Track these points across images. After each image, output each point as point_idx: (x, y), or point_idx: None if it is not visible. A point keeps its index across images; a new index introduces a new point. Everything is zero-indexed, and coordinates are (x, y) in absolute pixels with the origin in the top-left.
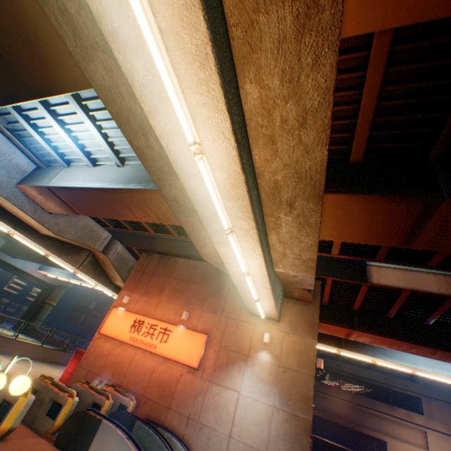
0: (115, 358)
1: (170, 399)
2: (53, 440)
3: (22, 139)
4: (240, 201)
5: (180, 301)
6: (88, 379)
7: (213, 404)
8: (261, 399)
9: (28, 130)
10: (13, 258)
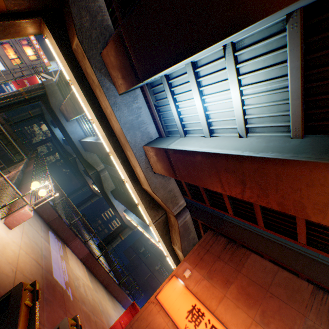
0: None
1: None
2: None
3: (159, 113)
4: None
5: (251, 312)
6: None
7: None
8: None
9: (169, 102)
10: (114, 199)
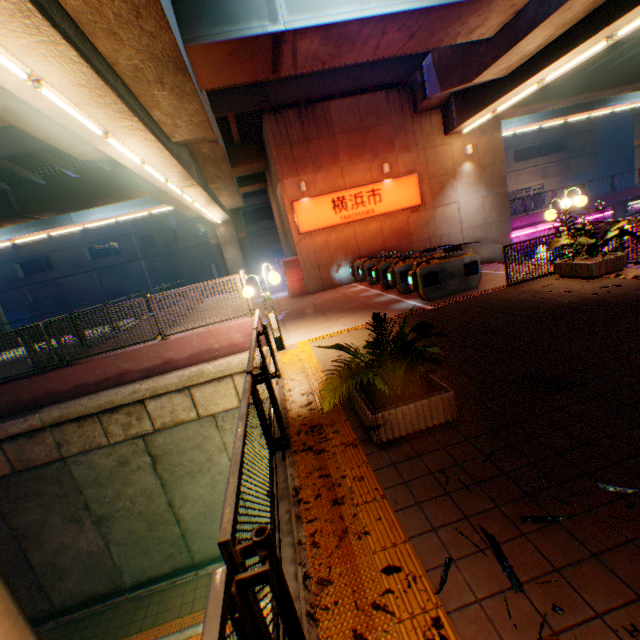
0: (336, 244)
1: (409, 239)
2: None
3: None
4: None
5: (366, 159)
6: (324, 273)
7: (443, 221)
8: (474, 198)
9: None
10: None
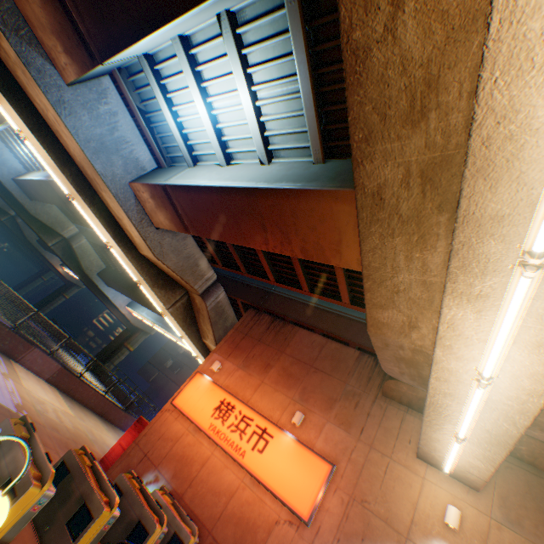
0: (182, 449)
1: None
2: None
3: (151, 126)
4: None
5: (291, 393)
6: (141, 467)
7: None
8: None
9: (161, 106)
10: (106, 286)
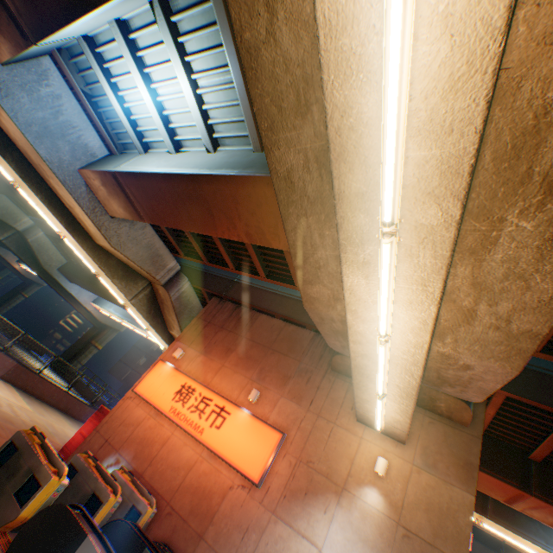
0: (144, 432)
1: (205, 523)
2: (8, 544)
3: (99, 111)
4: (452, 139)
5: (249, 373)
6: (102, 452)
7: None
8: None
9: (106, 90)
10: (69, 282)
